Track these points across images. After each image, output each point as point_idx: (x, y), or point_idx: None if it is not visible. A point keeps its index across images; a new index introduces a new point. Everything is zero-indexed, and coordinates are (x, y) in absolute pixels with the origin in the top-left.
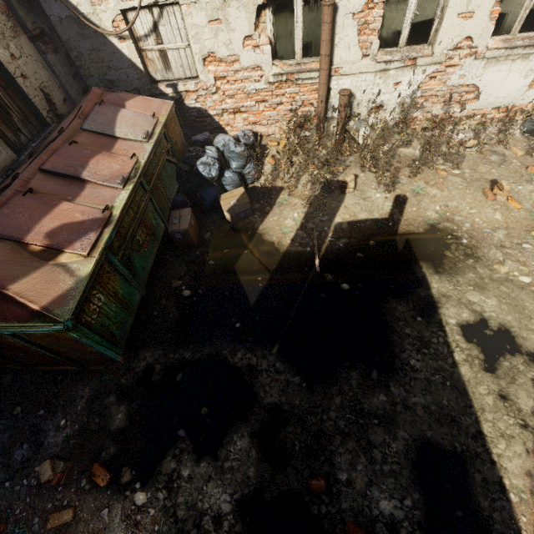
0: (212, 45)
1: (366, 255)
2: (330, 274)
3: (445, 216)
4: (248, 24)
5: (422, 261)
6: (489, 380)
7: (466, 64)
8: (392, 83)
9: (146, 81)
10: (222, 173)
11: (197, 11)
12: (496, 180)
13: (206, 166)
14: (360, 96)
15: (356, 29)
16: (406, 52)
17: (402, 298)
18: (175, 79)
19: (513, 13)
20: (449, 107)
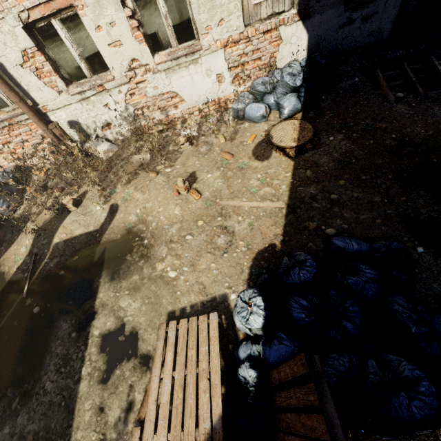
0: None
1: (67, 272)
2: (32, 297)
3: (142, 218)
4: None
5: (106, 270)
6: (97, 393)
7: (150, 78)
8: (102, 106)
9: None
10: None
11: None
12: (194, 172)
13: None
14: (84, 121)
15: (34, 75)
16: (94, 80)
17: (71, 314)
18: None
19: (161, 32)
20: (166, 111)
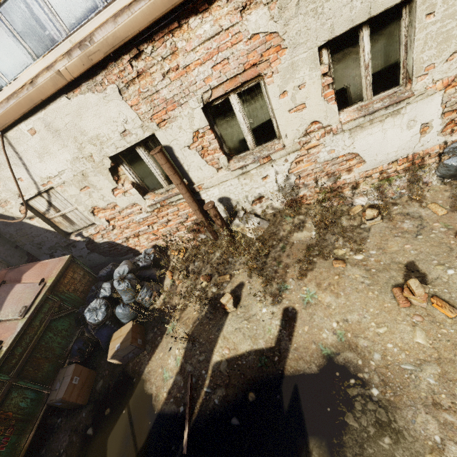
0: (92, 202)
1: (243, 421)
2: None
3: (346, 338)
4: (109, 182)
5: (313, 438)
6: None
7: (328, 141)
8: (260, 178)
9: (61, 236)
10: (114, 309)
11: (68, 187)
12: (412, 263)
13: (93, 312)
14: (235, 196)
15: (198, 155)
16: (258, 152)
17: None
18: (83, 227)
19: (354, 85)
20: (335, 177)
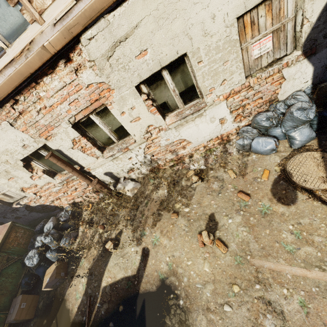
0: (19, 185)
1: (115, 324)
2: None
3: (173, 267)
4: (26, 173)
5: None
6: None
7: (163, 135)
8: (127, 159)
9: (6, 206)
10: (45, 254)
11: None
12: (213, 214)
13: (30, 259)
14: (115, 170)
15: (80, 151)
16: (120, 145)
17: None
18: (20, 198)
19: (170, 100)
20: (176, 152)
